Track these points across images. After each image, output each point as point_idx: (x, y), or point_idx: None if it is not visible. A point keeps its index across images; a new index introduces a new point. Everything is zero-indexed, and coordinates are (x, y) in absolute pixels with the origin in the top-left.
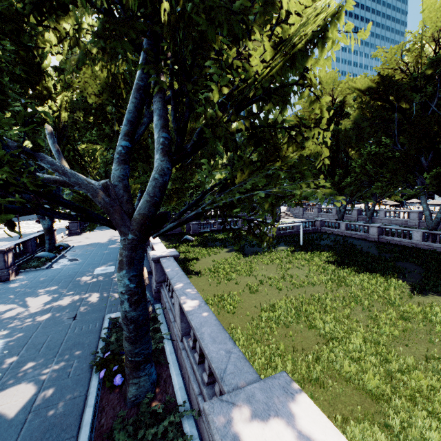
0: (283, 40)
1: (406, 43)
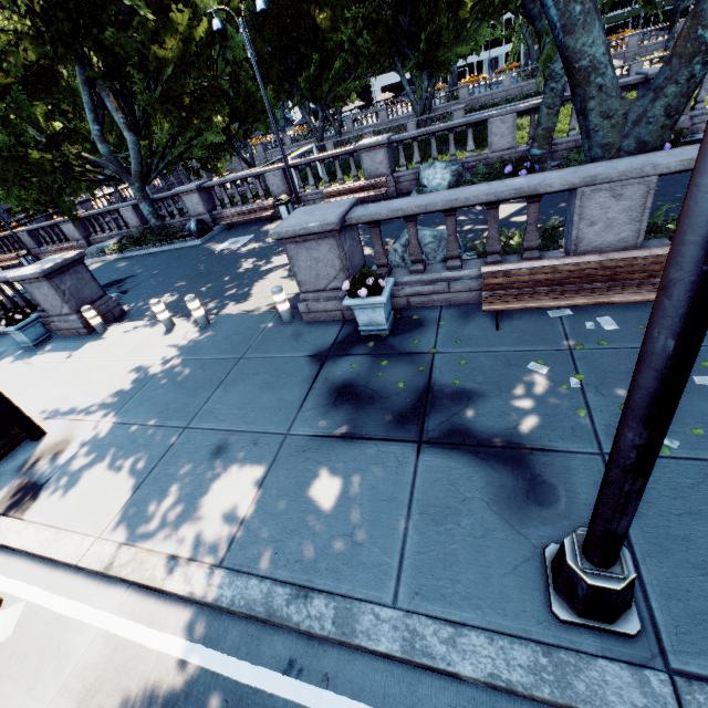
0: None
1: None
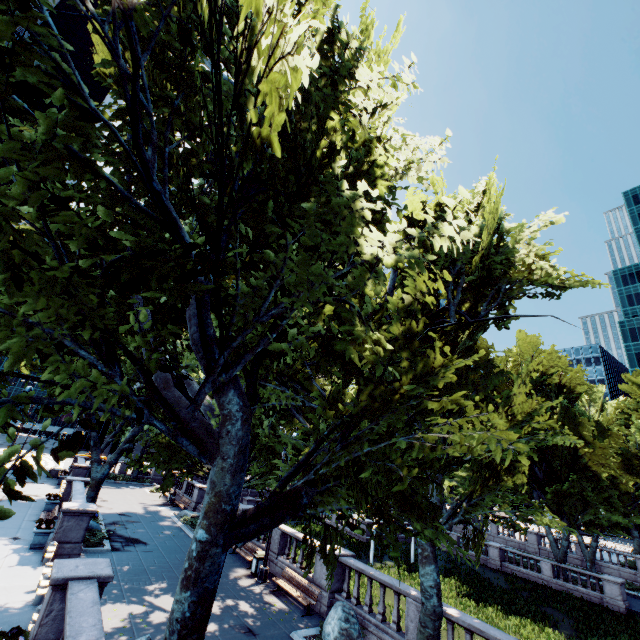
0: (513, 416)
1: (508, 358)
